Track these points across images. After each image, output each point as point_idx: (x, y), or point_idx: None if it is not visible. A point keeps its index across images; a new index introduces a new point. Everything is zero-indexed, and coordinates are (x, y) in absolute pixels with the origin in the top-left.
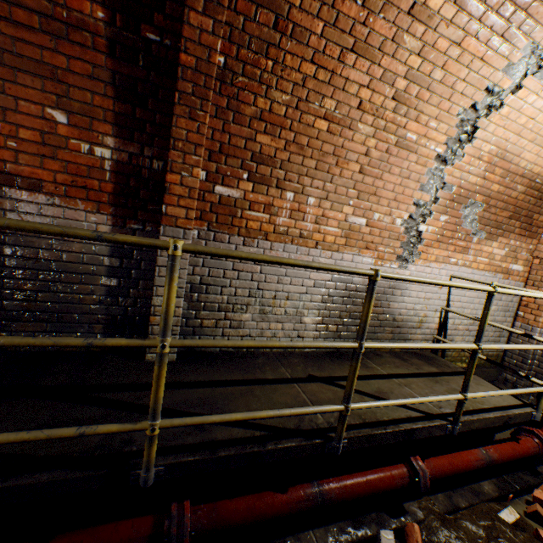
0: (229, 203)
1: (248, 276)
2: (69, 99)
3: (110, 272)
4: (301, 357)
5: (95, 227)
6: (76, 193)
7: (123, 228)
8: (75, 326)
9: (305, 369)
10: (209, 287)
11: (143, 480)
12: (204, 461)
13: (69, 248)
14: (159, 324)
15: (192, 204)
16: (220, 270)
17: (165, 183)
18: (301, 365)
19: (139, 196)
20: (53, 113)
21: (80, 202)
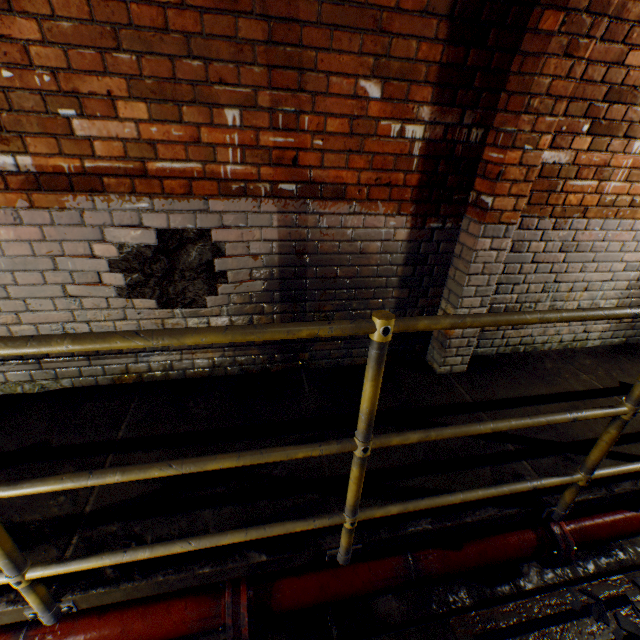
0: (550, 173)
1: (546, 268)
2: (387, 59)
3: (401, 283)
4: (589, 357)
5: (392, 233)
6: (378, 193)
7: (420, 230)
8: (364, 341)
9: (609, 375)
10: (500, 286)
11: (559, 516)
12: (601, 498)
13: (365, 261)
14: (633, 392)
15: (523, 190)
16: (516, 265)
17: (477, 161)
18: (599, 368)
19: (444, 185)
20: (365, 86)
21: (380, 205)
